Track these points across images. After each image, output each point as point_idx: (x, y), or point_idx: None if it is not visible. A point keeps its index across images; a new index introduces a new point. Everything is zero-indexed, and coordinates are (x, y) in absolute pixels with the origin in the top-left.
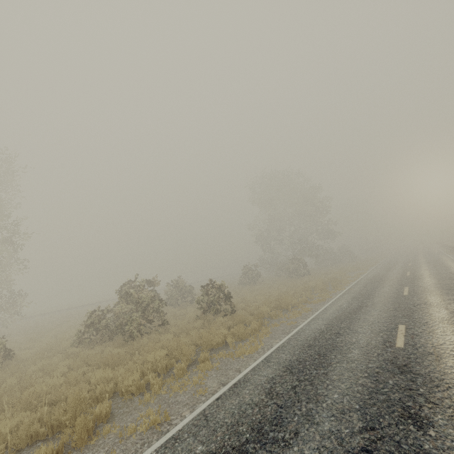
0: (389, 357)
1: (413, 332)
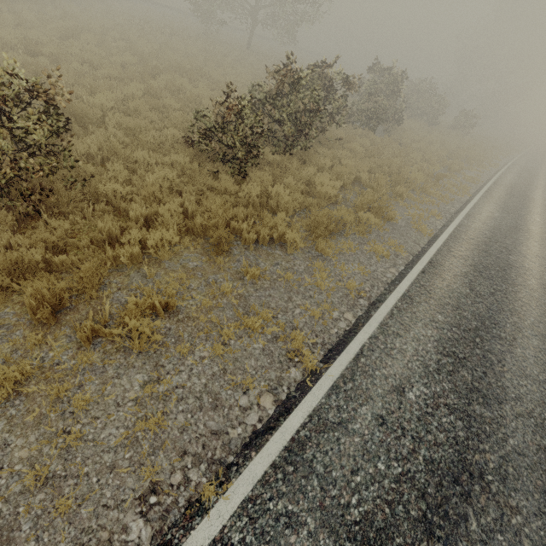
0: None
1: None
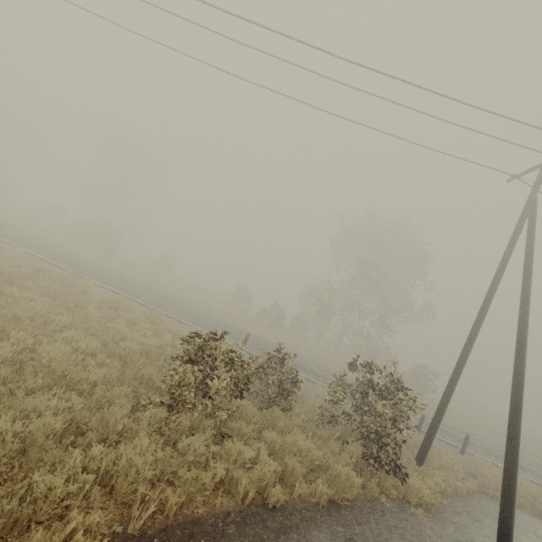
0: None
1: None
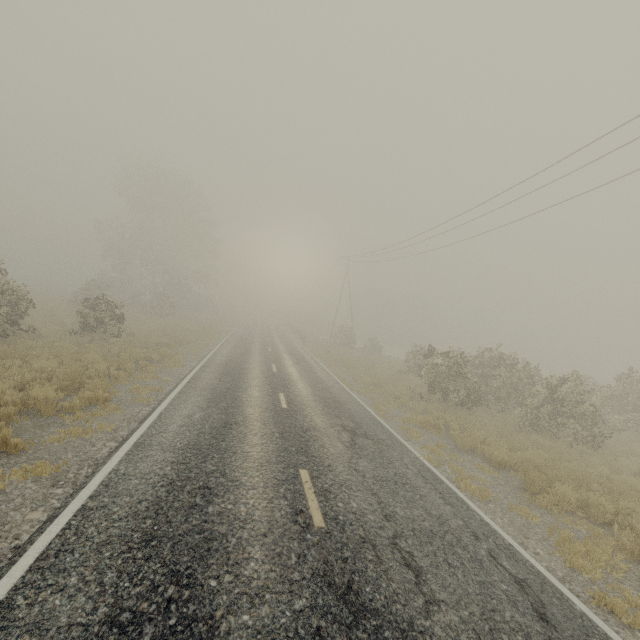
0: (272, 374)
1: (280, 367)
